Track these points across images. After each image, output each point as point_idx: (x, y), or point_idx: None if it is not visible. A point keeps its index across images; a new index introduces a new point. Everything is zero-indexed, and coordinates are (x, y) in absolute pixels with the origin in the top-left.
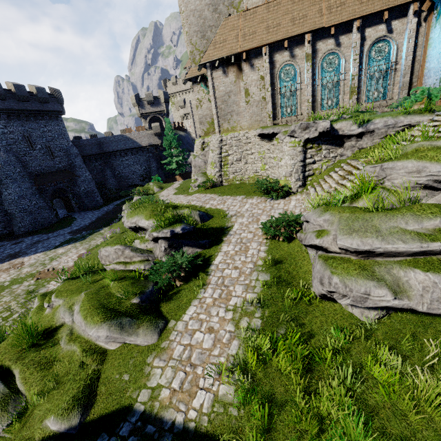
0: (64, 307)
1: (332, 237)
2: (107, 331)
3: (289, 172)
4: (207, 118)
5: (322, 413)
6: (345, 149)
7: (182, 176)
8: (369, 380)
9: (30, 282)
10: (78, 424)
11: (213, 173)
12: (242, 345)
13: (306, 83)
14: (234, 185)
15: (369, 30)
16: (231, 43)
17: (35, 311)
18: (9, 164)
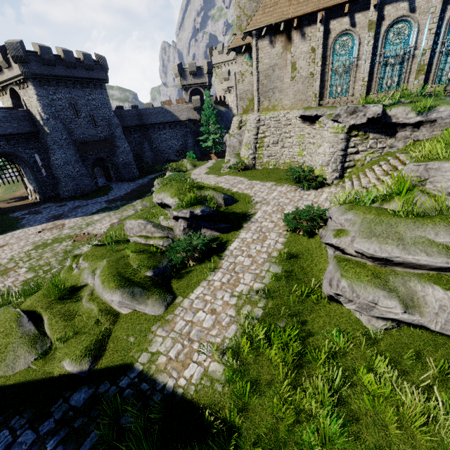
0: (88, 270)
1: (350, 238)
2: (120, 297)
3: (326, 161)
4: (247, 93)
5: (301, 406)
6: (397, 140)
7: (218, 154)
8: (358, 387)
9: (68, 242)
10: (88, 369)
11: (247, 155)
12: (239, 330)
13: (364, 58)
14: (267, 169)
15: None
16: (282, 7)
17: (66, 270)
18: (56, 130)
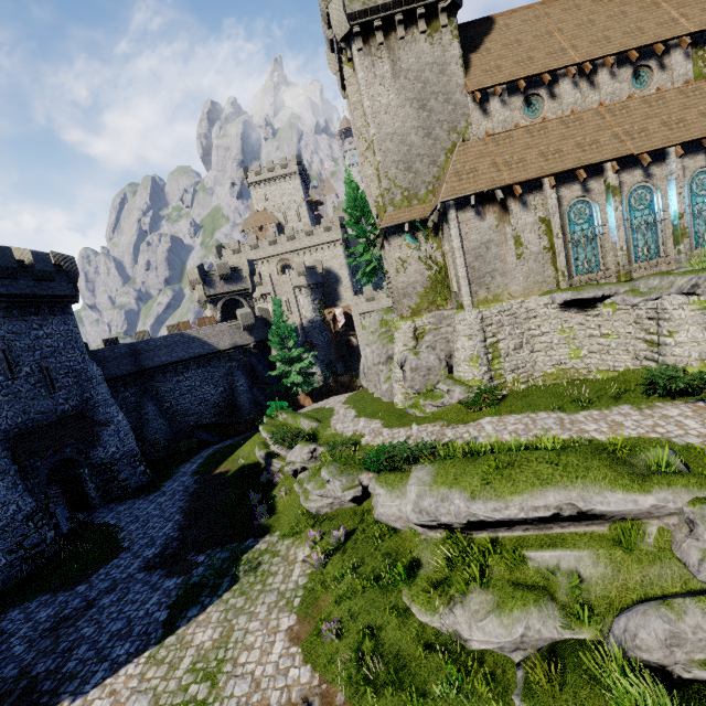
0: None
1: None
2: None
3: None
4: (415, 287)
5: None
6: None
7: (311, 393)
8: None
9: None
10: None
11: (479, 375)
12: None
13: (615, 225)
14: (533, 390)
15: (685, 160)
16: (487, 173)
17: None
18: None
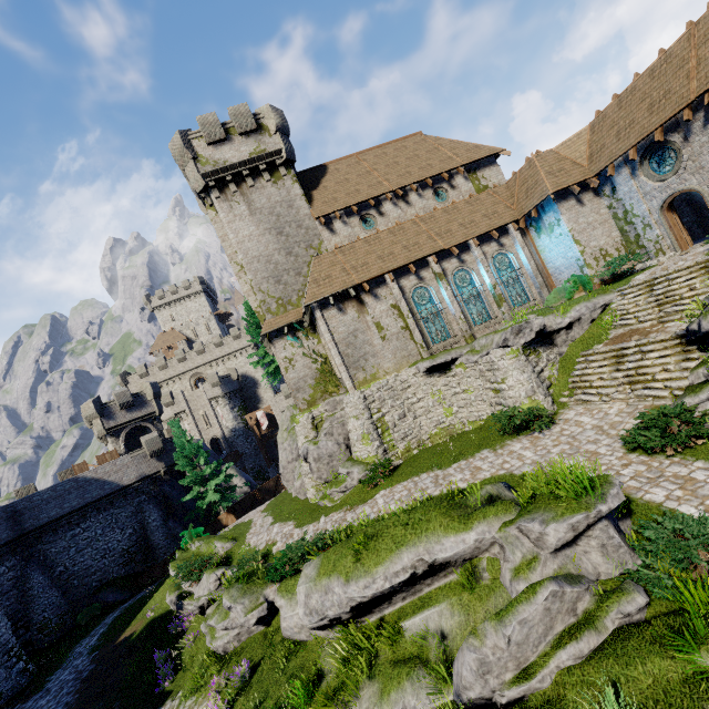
0: None
1: None
2: None
3: (530, 389)
4: (306, 380)
5: None
6: (559, 347)
7: (234, 509)
8: None
9: None
10: None
11: (373, 451)
12: None
13: (450, 301)
14: (422, 453)
15: (484, 247)
16: (340, 277)
17: None
18: None
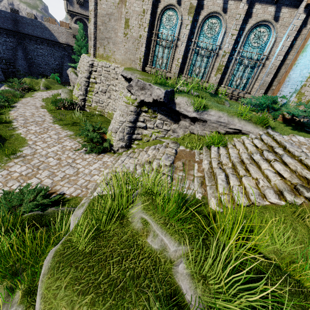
0: None
1: None
2: None
3: (115, 128)
4: None
5: None
6: (179, 127)
7: None
8: None
9: None
10: None
11: (77, 94)
12: None
13: (181, 39)
14: (89, 114)
15: (259, 7)
16: None
17: None
18: None
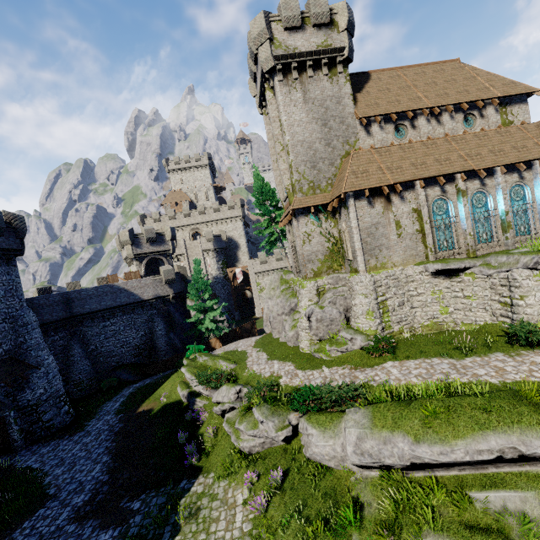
0: None
1: None
2: None
3: None
4: (317, 254)
5: None
6: None
7: (221, 337)
8: None
9: None
10: None
11: (374, 326)
12: None
13: (465, 217)
14: (417, 339)
15: (506, 176)
16: (376, 174)
17: None
18: None
